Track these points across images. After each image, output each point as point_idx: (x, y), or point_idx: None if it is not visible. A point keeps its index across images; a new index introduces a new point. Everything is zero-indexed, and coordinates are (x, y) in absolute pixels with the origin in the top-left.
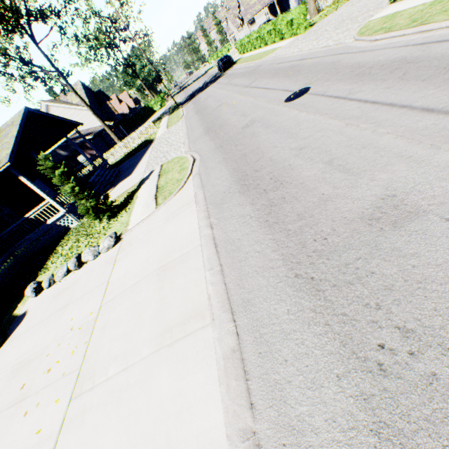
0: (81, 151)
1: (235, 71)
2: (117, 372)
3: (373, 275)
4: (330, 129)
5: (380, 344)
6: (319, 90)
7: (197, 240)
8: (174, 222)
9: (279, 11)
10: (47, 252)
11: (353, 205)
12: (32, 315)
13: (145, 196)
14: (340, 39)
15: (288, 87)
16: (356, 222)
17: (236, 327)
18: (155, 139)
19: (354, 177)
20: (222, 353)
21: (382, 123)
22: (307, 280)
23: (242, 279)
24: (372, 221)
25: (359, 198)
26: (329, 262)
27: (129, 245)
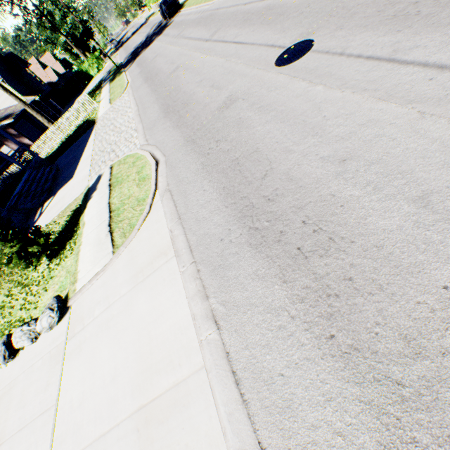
0: None
1: (184, 17)
2: None
3: None
4: (387, 121)
5: None
6: (332, 45)
7: (195, 351)
8: (146, 293)
9: None
10: None
11: None
12: None
13: (95, 225)
14: None
15: (274, 40)
16: None
17: None
18: (97, 120)
19: None
20: None
21: None
22: None
23: None
24: None
25: None
26: None
27: (81, 327)
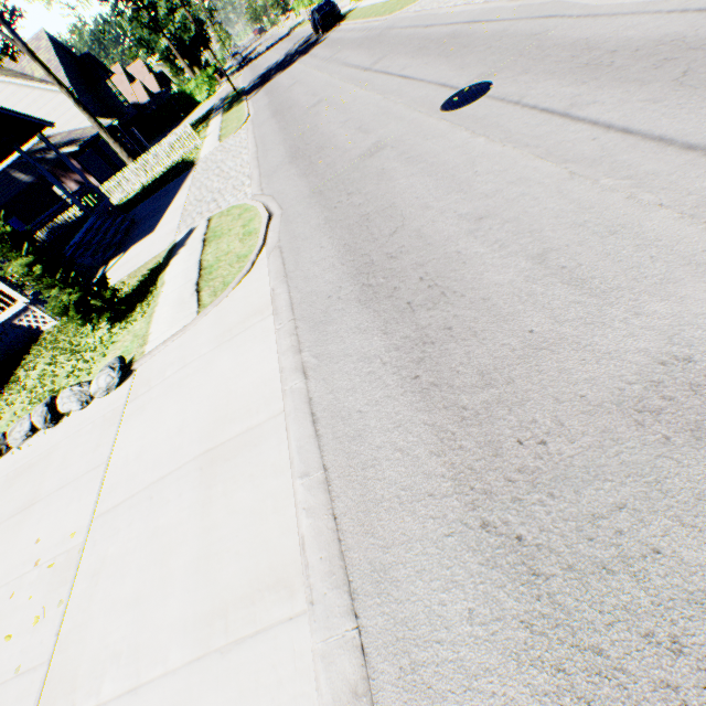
0: (52, 179)
1: (344, 34)
2: (118, 695)
3: (658, 557)
4: (537, 181)
5: None
6: (510, 92)
7: (277, 399)
8: (232, 351)
9: None
10: None
11: (598, 368)
12: None
13: (178, 284)
14: None
15: (448, 78)
16: (609, 413)
17: (360, 632)
18: (197, 162)
19: (596, 300)
20: (331, 696)
21: (646, 179)
22: (509, 543)
23: (369, 512)
24: (644, 415)
25: (611, 354)
26: (555, 504)
27: (147, 389)
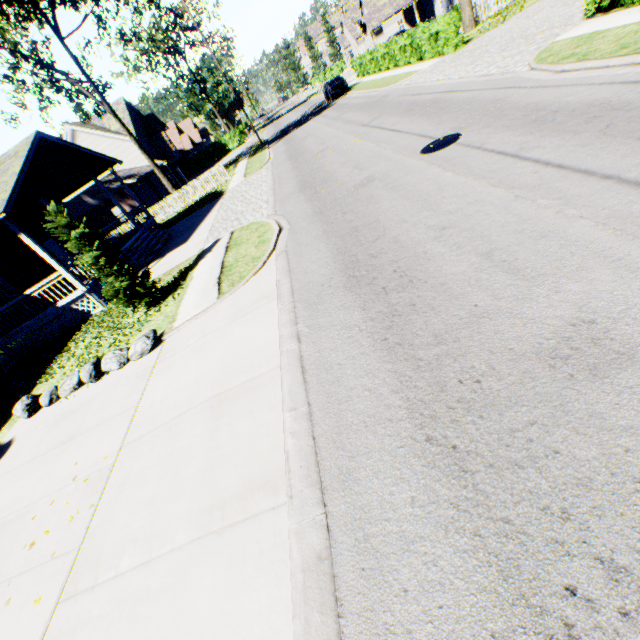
0: (116, 201)
1: (349, 101)
2: (133, 567)
3: (557, 456)
4: (489, 202)
5: (569, 587)
6: (474, 140)
7: (275, 357)
8: (243, 324)
9: (419, 19)
10: (54, 348)
11: (524, 329)
12: (20, 447)
13: (204, 278)
14: (508, 66)
15: (427, 131)
16: (529, 360)
17: (327, 516)
18: (226, 192)
19: (527, 283)
20: (300, 560)
21: (572, 199)
22: (446, 450)
23: (341, 433)
24: (555, 360)
25: (535, 320)
26: (483, 423)
27: (173, 353)
